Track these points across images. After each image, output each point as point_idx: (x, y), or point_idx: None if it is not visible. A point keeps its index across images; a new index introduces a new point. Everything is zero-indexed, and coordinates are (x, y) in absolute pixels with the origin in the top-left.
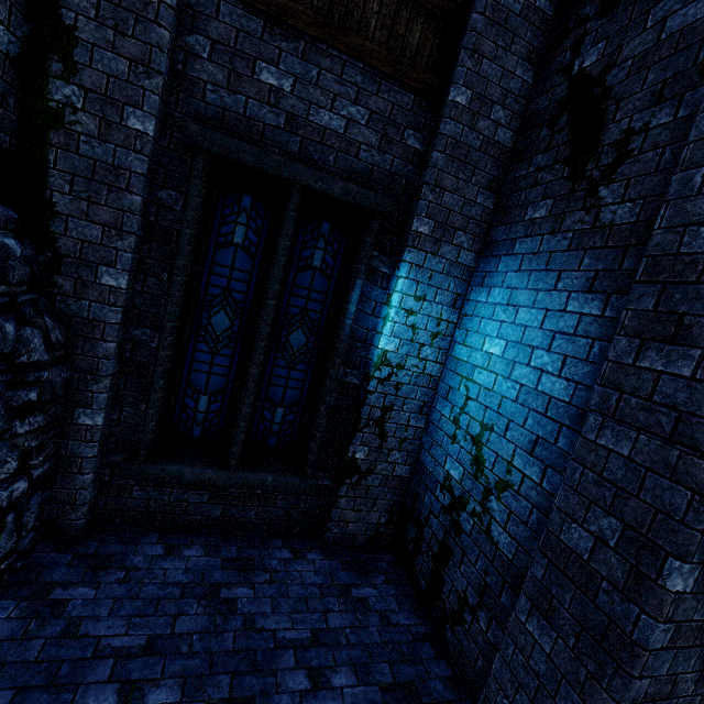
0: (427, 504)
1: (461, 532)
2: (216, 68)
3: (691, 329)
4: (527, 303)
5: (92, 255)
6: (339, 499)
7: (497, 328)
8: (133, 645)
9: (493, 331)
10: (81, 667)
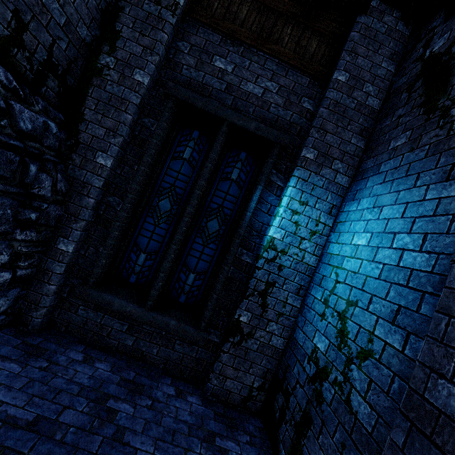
0: (295, 374)
1: (322, 402)
2: (190, 58)
3: None
4: (390, 202)
5: (96, 145)
6: (222, 354)
7: (364, 225)
8: (22, 417)
9: (360, 228)
10: None
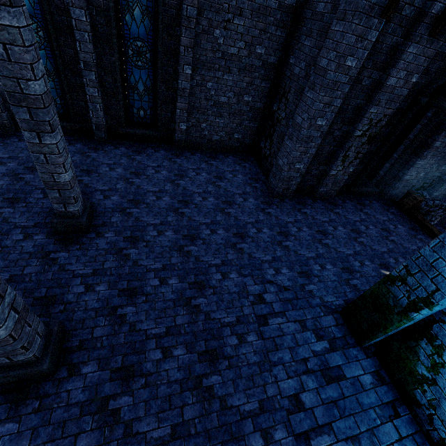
0: None
1: None
2: None
3: None
4: None
5: None
6: None
7: None
8: None
9: None
10: None
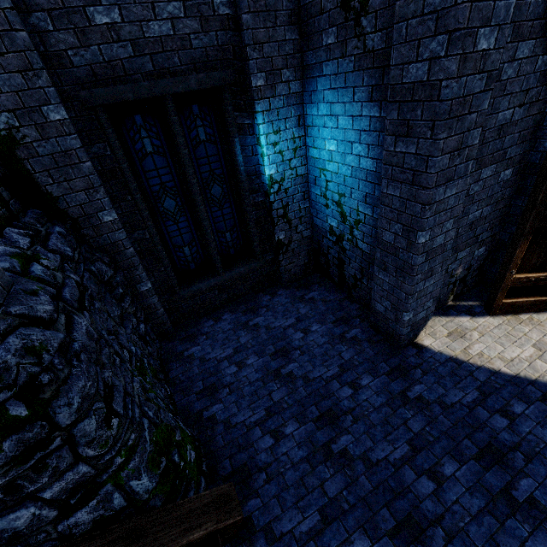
0: (325, 244)
1: (345, 251)
2: (64, 34)
3: (412, 128)
4: (341, 113)
5: (90, 210)
6: (281, 262)
7: (330, 133)
8: (229, 353)
9: (328, 136)
10: (217, 366)
